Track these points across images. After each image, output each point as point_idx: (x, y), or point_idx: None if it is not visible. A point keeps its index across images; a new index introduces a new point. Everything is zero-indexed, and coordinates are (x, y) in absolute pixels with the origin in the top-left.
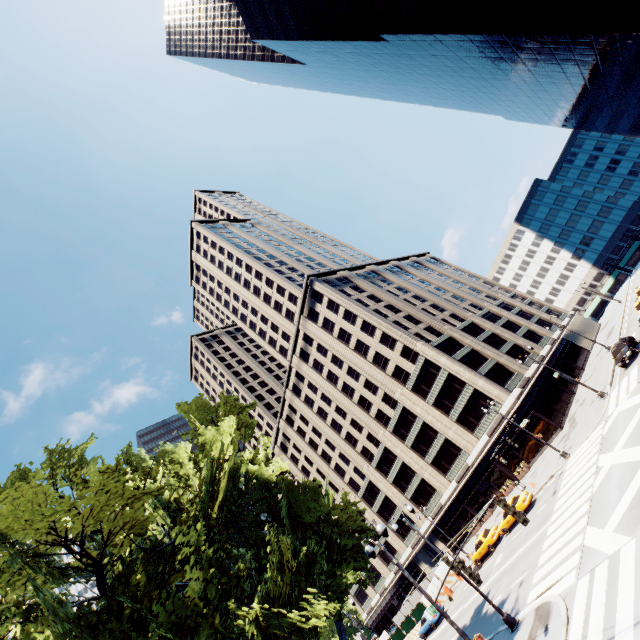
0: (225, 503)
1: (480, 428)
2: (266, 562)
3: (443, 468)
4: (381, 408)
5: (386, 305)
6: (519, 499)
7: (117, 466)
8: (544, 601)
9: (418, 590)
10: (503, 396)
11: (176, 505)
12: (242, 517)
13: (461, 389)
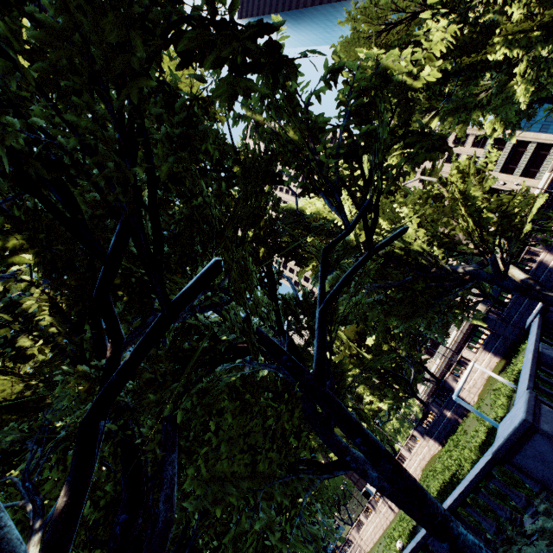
0: None
1: (541, 172)
2: None
3: None
4: None
5: None
6: None
7: None
8: None
9: None
10: None
11: None
12: None
13: (524, 150)
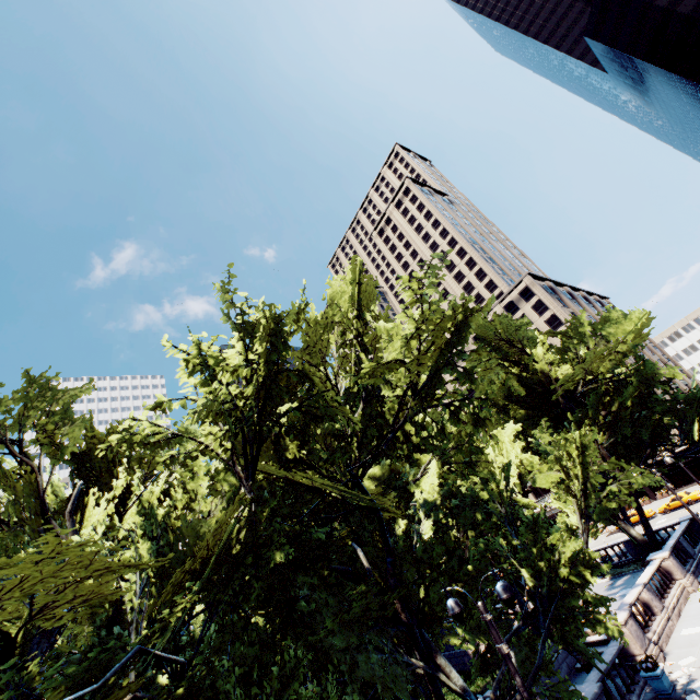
0: None
1: None
2: None
3: None
4: None
5: None
6: (692, 493)
7: None
8: None
9: None
10: None
11: None
12: None
13: None
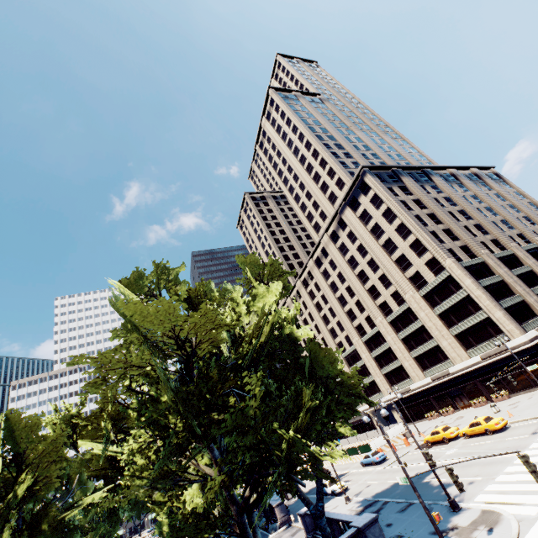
0: (267, 345)
1: (476, 349)
2: (286, 393)
3: (424, 365)
4: (387, 301)
5: (429, 213)
6: (492, 421)
7: (196, 290)
8: (494, 510)
9: (366, 434)
10: (516, 333)
11: (232, 332)
12: (274, 356)
13: (473, 312)
